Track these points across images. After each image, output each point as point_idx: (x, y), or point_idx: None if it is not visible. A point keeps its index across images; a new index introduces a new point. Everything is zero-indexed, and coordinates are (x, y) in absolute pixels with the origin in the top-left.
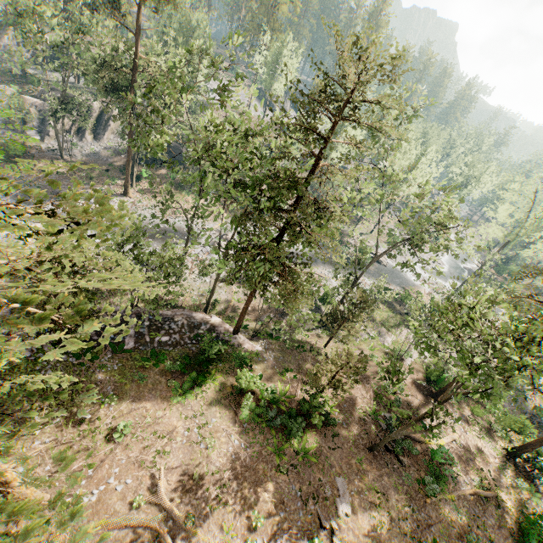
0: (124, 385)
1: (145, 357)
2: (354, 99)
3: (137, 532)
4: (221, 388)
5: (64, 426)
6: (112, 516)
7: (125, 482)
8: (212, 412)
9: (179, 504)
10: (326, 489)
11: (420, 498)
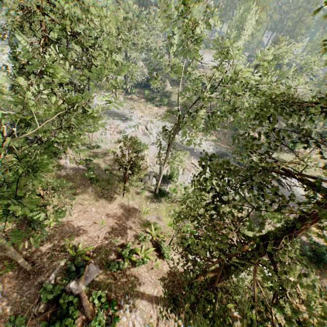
0: None
1: None
2: None
3: None
4: None
5: None
6: None
7: None
8: None
9: None
10: None
11: None
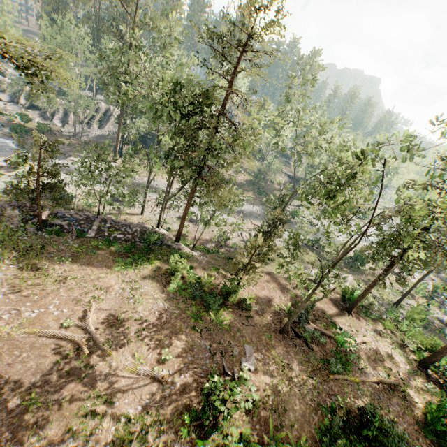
0: (79, 255)
1: (100, 242)
2: (249, 31)
3: (62, 343)
4: (156, 269)
5: (25, 267)
6: (44, 329)
7: (62, 310)
8: (145, 283)
9: (102, 333)
10: (234, 350)
11: (324, 374)
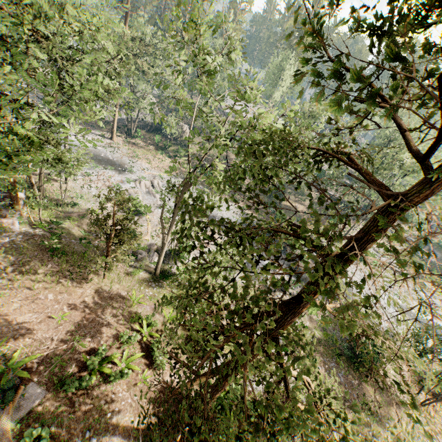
0: None
1: None
2: None
3: None
4: None
5: None
6: None
7: None
8: None
9: None
10: None
11: None
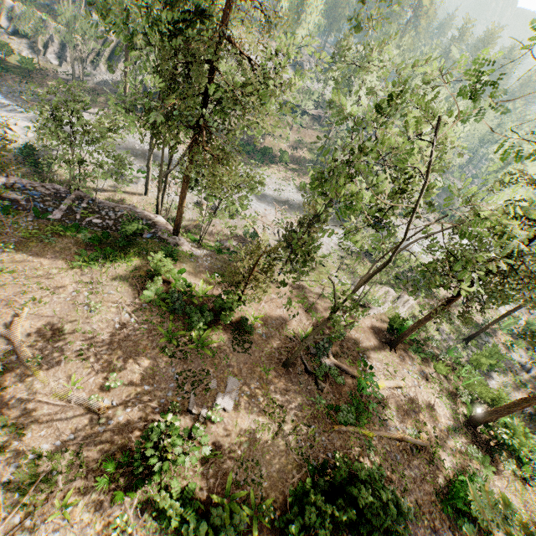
0: (30, 242)
1: (64, 226)
2: None
3: None
4: (134, 270)
5: None
6: None
7: None
8: (113, 286)
9: (33, 346)
10: (211, 382)
11: (327, 423)
